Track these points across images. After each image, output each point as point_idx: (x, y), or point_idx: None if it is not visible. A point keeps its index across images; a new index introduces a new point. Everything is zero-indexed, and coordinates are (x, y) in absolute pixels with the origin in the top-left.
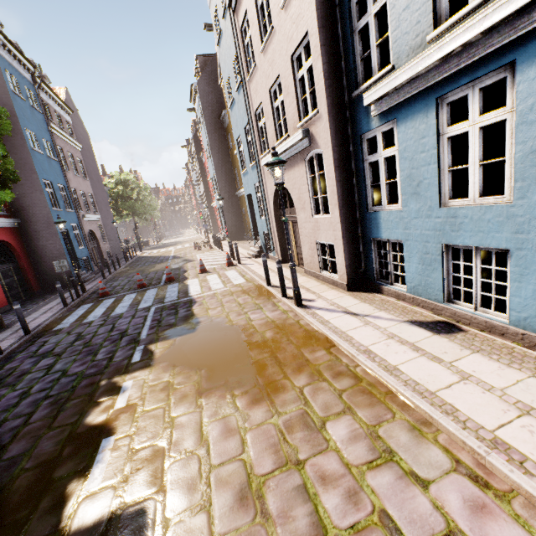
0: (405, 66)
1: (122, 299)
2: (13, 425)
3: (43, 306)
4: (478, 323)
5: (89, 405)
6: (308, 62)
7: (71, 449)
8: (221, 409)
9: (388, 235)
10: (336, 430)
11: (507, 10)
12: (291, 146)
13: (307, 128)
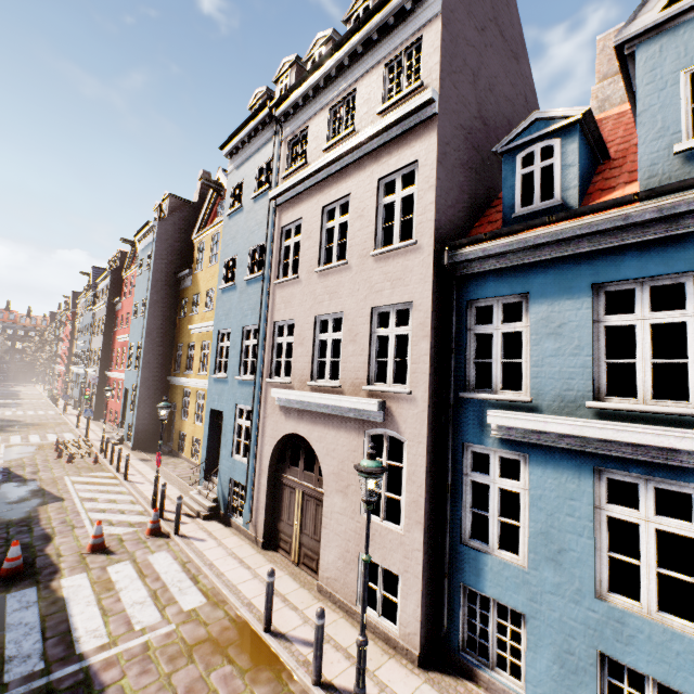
0: (563, 419)
1: None
2: None
3: None
4: None
5: None
6: (401, 328)
7: None
8: None
9: (497, 594)
10: None
11: None
12: (348, 406)
13: (384, 400)
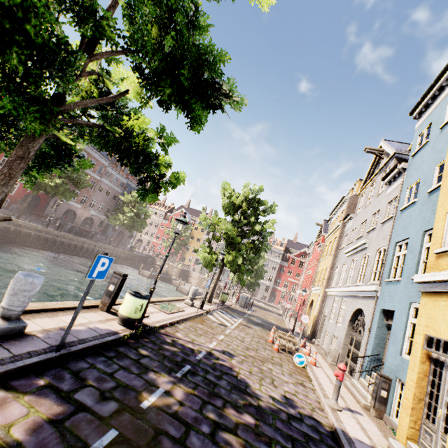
0: None
1: None
2: None
3: None
4: None
5: None
6: None
7: None
8: None
9: None
10: None
11: None
12: None
13: None
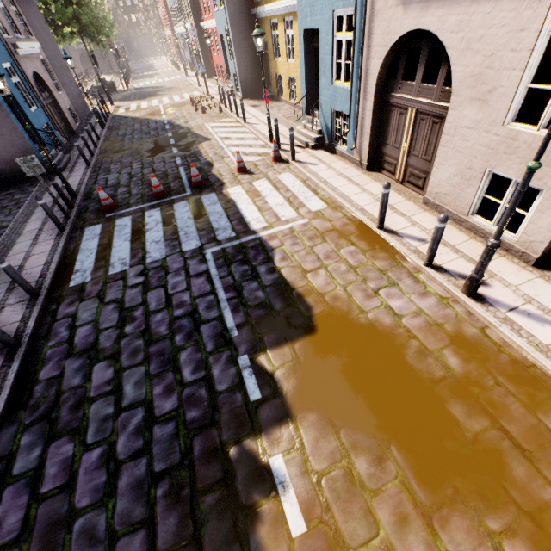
0: None
1: (144, 222)
2: (134, 550)
3: (23, 222)
4: None
5: (241, 517)
6: None
7: None
8: None
9: None
10: None
11: None
12: None
13: None
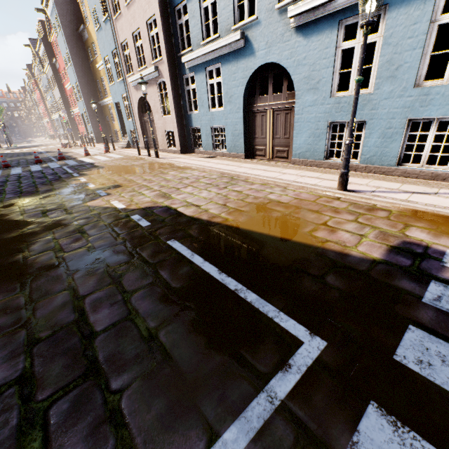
0: (195, 52)
1: (29, 167)
2: (30, 189)
3: None
4: (221, 154)
5: (67, 182)
6: (156, 30)
7: (73, 186)
8: (131, 176)
9: (195, 125)
10: (171, 173)
11: (216, 47)
12: (149, 74)
13: (157, 66)
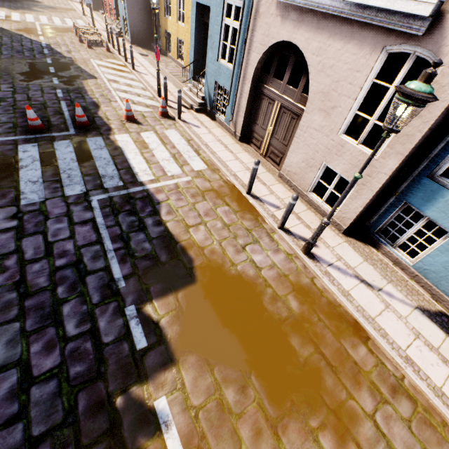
0: None
1: (17, 157)
2: None
3: None
4: None
5: None
6: None
7: None
8: None
9: (436, 217)
10: None
11: None
12: (379, 6)
13: None
